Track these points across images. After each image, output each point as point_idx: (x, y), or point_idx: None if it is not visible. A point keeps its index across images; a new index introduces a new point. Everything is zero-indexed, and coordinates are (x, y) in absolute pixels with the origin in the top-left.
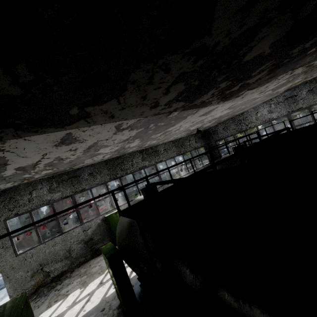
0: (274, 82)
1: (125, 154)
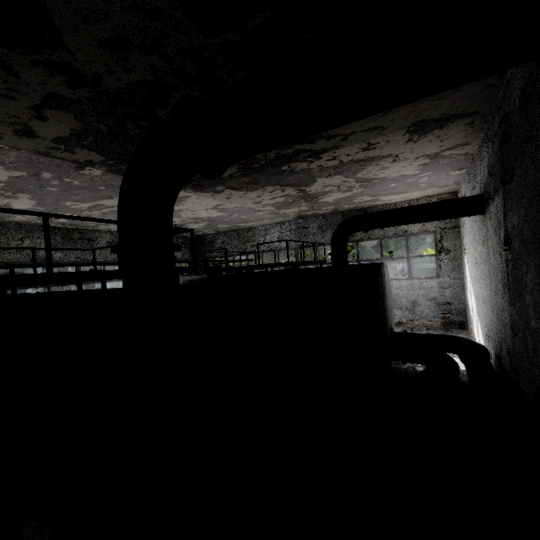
0: (265, 193)
1: (8, 222)
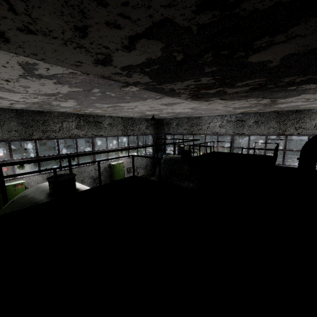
0: (242, 102)
1: (54, 111)
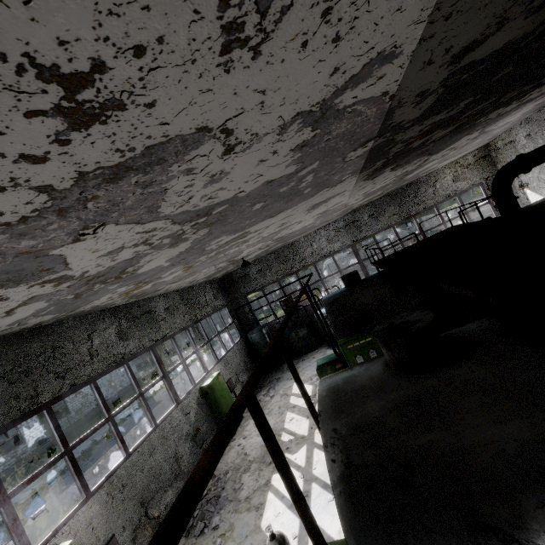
0: (397, 172)
1: (65, 318)
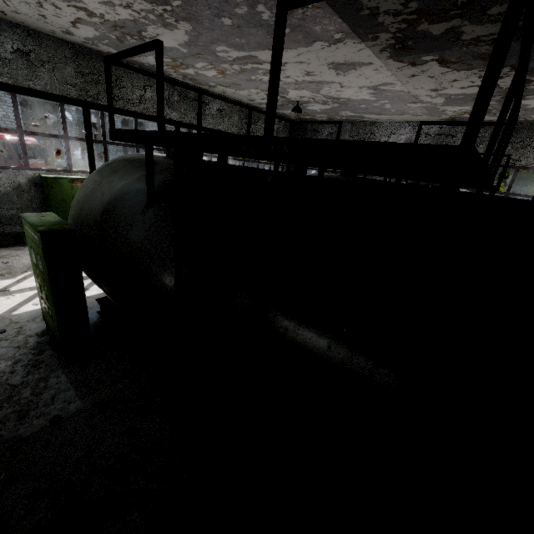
0: (470, 77)
1: (133, 63)
